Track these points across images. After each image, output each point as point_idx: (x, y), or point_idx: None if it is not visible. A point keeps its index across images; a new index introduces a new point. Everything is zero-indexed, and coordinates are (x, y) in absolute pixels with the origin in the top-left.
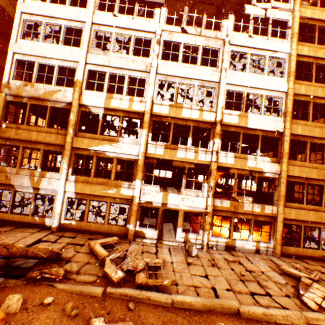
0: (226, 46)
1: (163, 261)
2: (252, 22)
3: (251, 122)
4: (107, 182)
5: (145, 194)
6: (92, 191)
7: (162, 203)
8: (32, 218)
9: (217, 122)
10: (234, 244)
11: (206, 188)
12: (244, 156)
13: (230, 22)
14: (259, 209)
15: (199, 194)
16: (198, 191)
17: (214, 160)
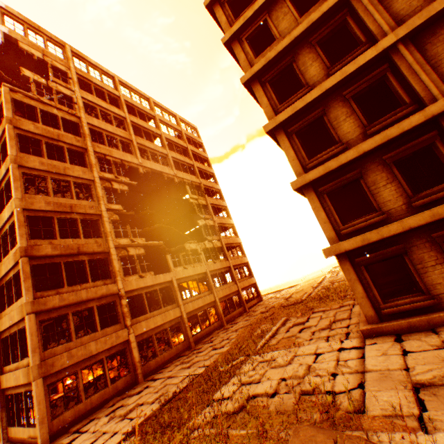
0: None
1: None
2: None
3: None
4: None
5: None
6: None
7: None
8: None
9: None
10: None
11: None
12: None
13: None
14: None
15: None
16: None
17: None
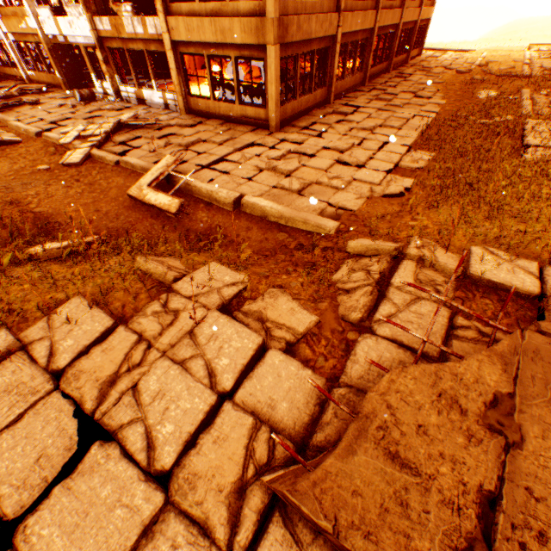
0: None
1: (36, 100)
2: None
3: None
4: (17, 12)
5: (44, 24)
6: (16, 29)
7: (64, 37)
8: (15, 72)
9: None
10: (143, 96)
11: None
12: None
13: None
14: (142, 30)
15: (82, 13)
16: (79, 7)
17: None
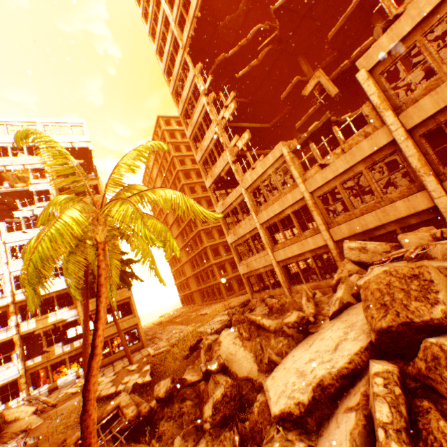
0: (2, 247)
1: None
2: (23, 222)
3: (43, 290)
4: None
5: None
6: None
7: None
8: None
9: (10, 304)
10: (57, 384)
11: (16, 356)
12: (46, 316)
13: (3, 227)
14: (70, 347)
15: (11, 365)
16: (10, 363)
17: (15, 333)
